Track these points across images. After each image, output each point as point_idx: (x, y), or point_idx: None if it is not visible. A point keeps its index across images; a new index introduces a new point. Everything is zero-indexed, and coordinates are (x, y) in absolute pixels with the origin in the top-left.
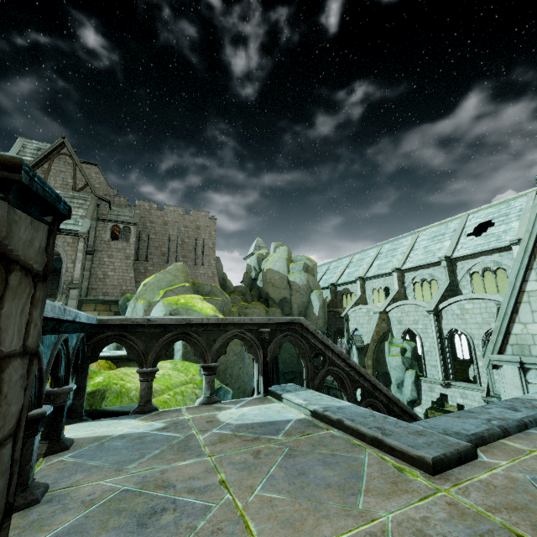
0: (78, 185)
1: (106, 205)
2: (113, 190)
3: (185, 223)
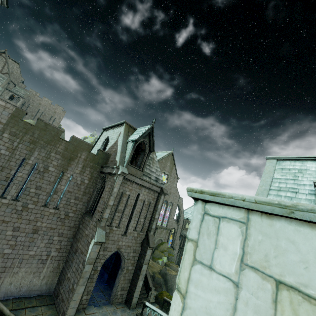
0: (3, 71)
1: (13, 85)
2: (22, 78)
3: (49, 108)
